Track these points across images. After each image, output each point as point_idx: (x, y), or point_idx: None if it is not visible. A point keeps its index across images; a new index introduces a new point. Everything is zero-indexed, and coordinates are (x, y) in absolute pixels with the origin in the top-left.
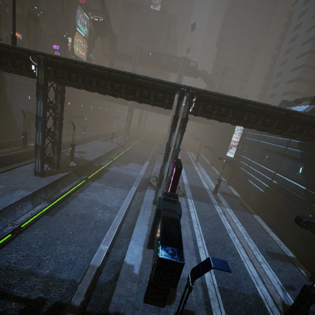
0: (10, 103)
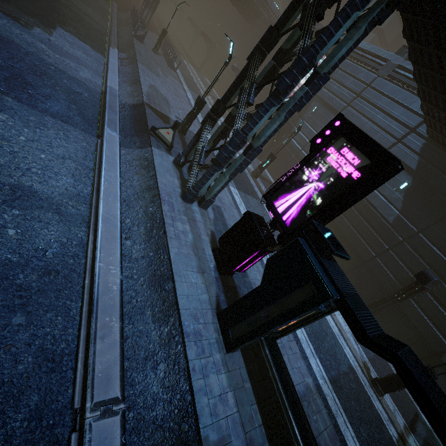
0: None
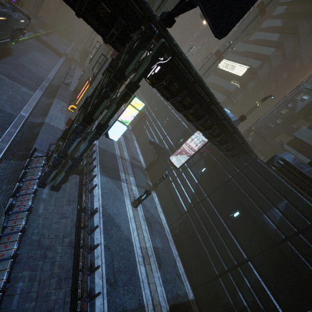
0: None
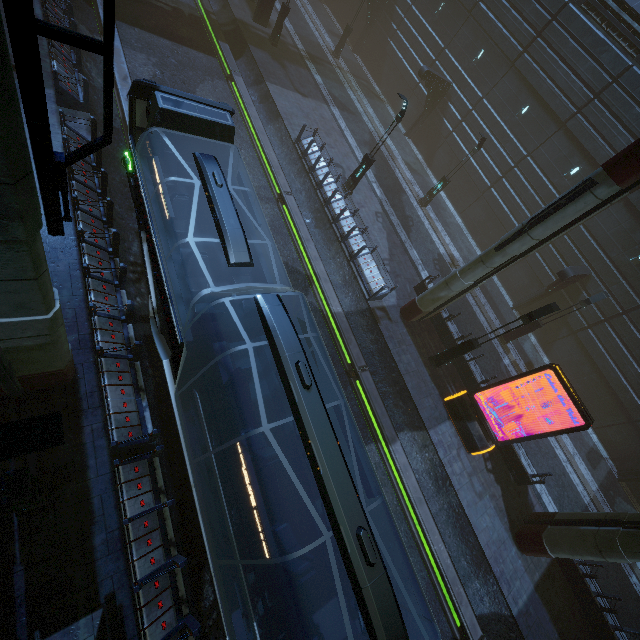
0: None
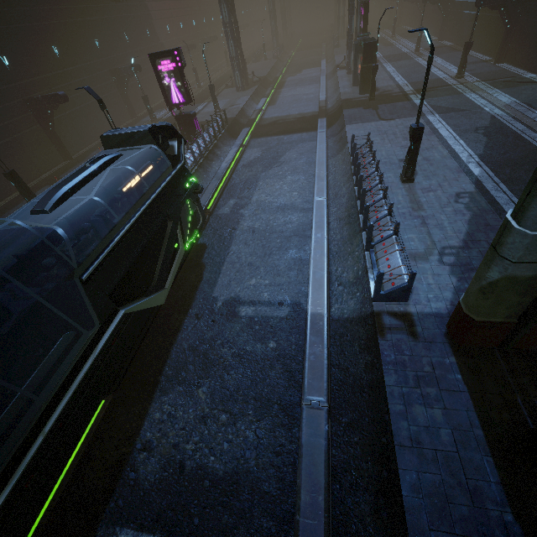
0: (162, 42)
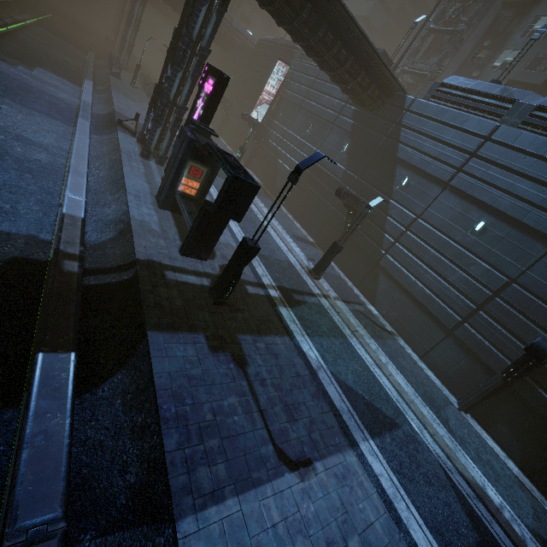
0: None
